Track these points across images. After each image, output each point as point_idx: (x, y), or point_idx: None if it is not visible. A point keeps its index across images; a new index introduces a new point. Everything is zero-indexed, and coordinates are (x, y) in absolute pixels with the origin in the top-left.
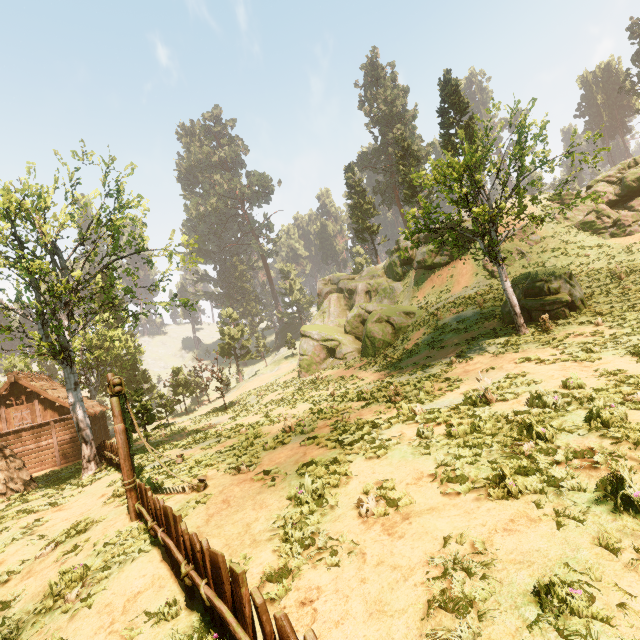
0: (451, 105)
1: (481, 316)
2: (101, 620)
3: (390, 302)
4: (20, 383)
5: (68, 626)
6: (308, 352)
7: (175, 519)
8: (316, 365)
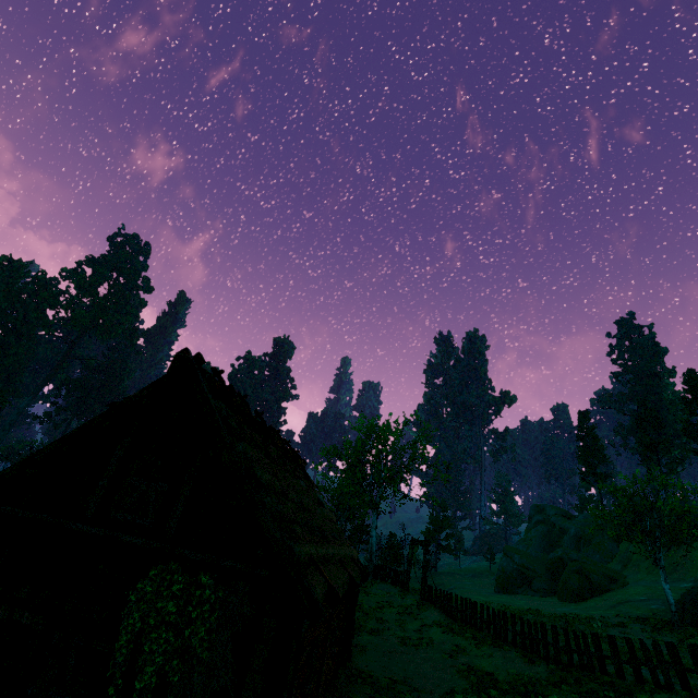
0: (693, 398)
1: (666, 607)
2: (428, 615)
3: (602, 559)
4: None
5: (417, 613)
6: (506, 571)
7: (456, 595)
8: (511, 586)
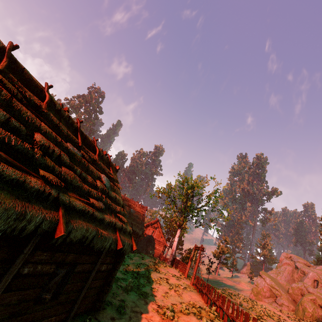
0: None
1: None
2: (189, 296)
3: None
4: (157, 222)
5: (182, 291)
6: (259, 286)
7: (212, 288)
8: (261, 296)
